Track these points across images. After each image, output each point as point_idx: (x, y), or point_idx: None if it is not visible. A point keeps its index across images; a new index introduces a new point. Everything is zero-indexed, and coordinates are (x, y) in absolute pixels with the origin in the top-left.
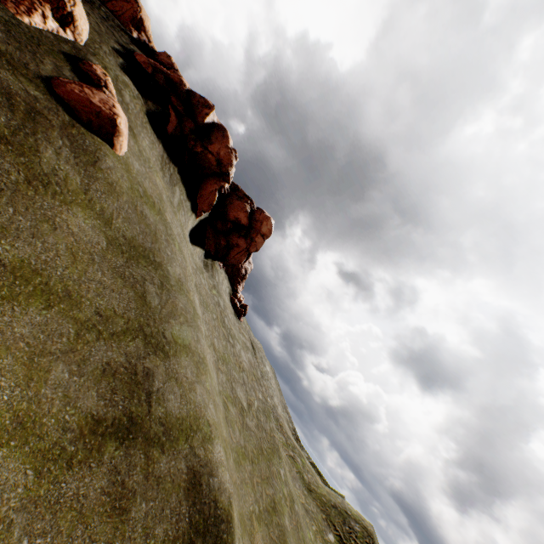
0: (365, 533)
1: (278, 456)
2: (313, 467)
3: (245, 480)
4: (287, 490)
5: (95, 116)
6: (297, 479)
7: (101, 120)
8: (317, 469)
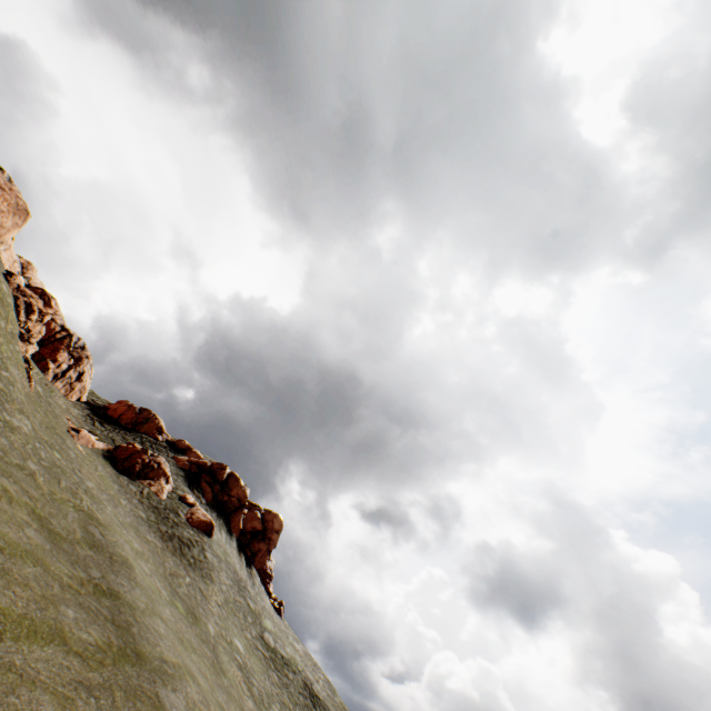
0: None
1: None
2: None
3: None
4: None
5: (207, 525)
6: None
7: (209, 526)
8: None
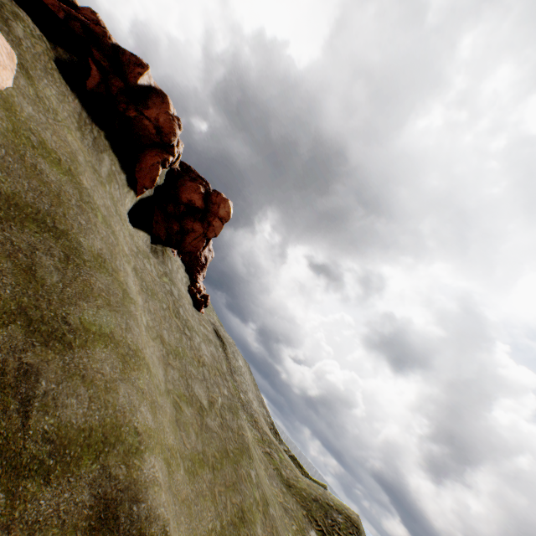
0: (349, 523)
1: (248, 456)
2: (293, 460)
3: (202, 492)
4: (260, 493)
5: None
6: (274, 477)
7: None
8: (298, 461)
